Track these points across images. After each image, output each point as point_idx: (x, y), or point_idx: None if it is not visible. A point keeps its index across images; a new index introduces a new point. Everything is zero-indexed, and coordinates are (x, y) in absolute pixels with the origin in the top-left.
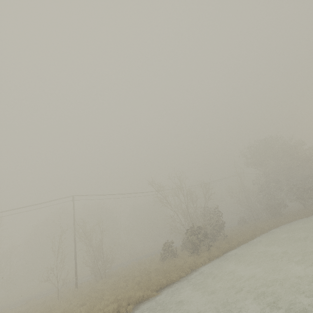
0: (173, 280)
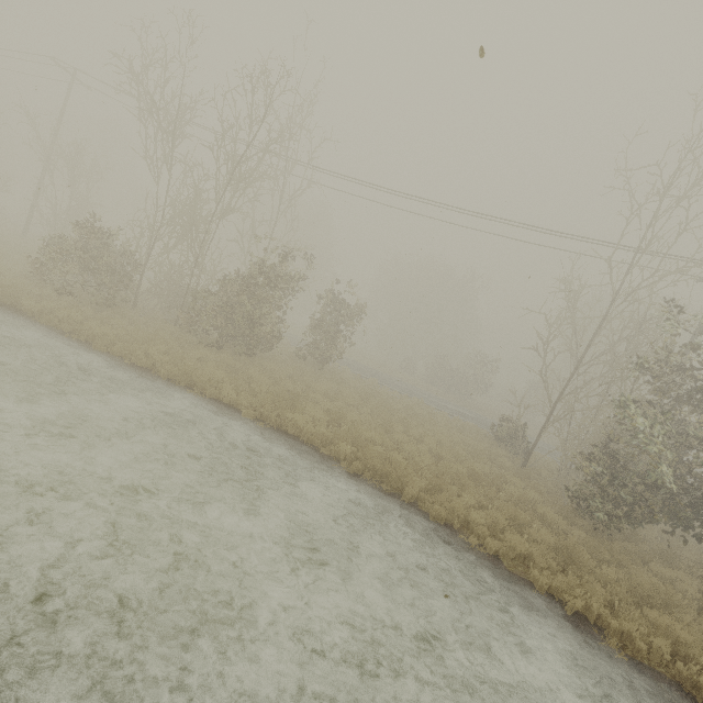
0: None
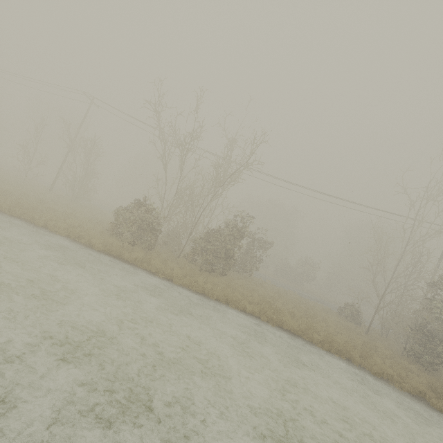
0: None
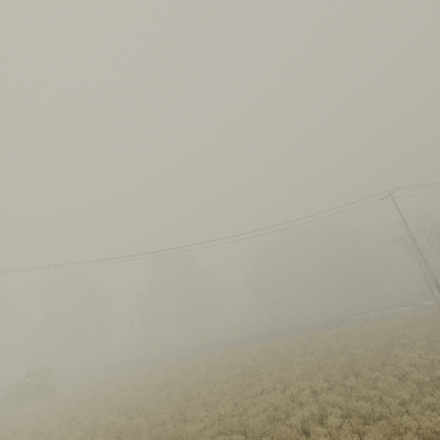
0: None
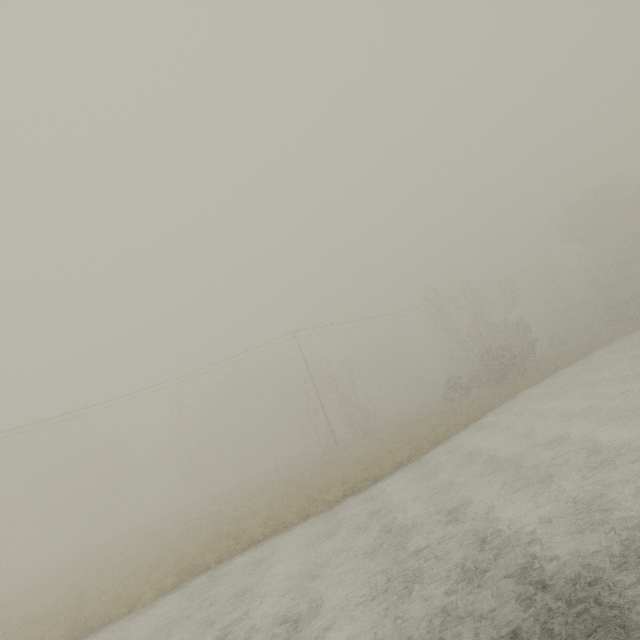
0: (494, 406)
